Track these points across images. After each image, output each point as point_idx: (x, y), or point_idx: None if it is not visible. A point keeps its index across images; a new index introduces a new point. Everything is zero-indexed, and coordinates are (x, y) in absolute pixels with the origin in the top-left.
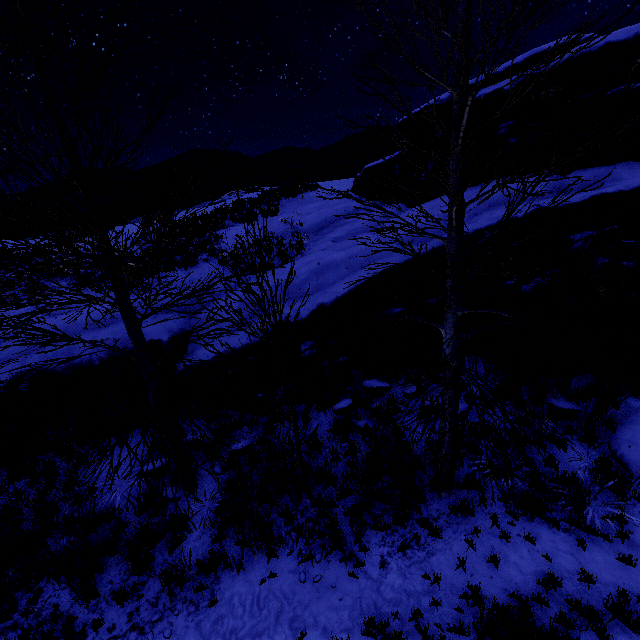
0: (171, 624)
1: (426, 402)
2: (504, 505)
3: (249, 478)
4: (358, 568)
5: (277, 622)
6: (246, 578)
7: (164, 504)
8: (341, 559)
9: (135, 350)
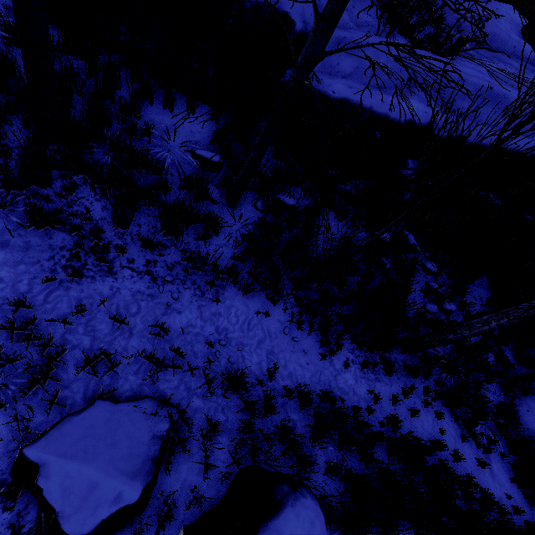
0: (179, 292)
1: (435, 284)
2: (435, 385)
3: (280, 233)
4: (327, 354)
5: (258, 346)
6: (245, 302)
7: (205, 198)
8: (321, 341)
9: (328, 7)
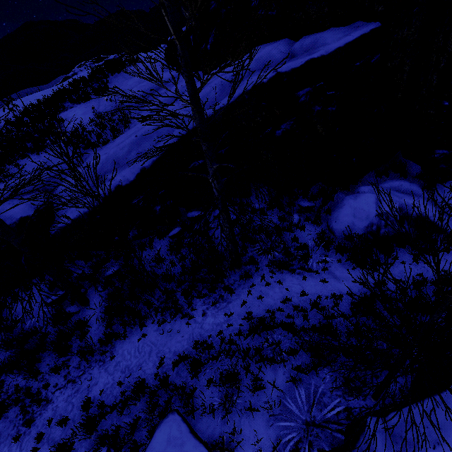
0: (90, 374)
1: None
2: (269, 268)
3: (122, 289)
4: (191, 319)
5: (150, 356)
6: (130, 341)
7: (70, 317)
8: (181, 318)
9: None
